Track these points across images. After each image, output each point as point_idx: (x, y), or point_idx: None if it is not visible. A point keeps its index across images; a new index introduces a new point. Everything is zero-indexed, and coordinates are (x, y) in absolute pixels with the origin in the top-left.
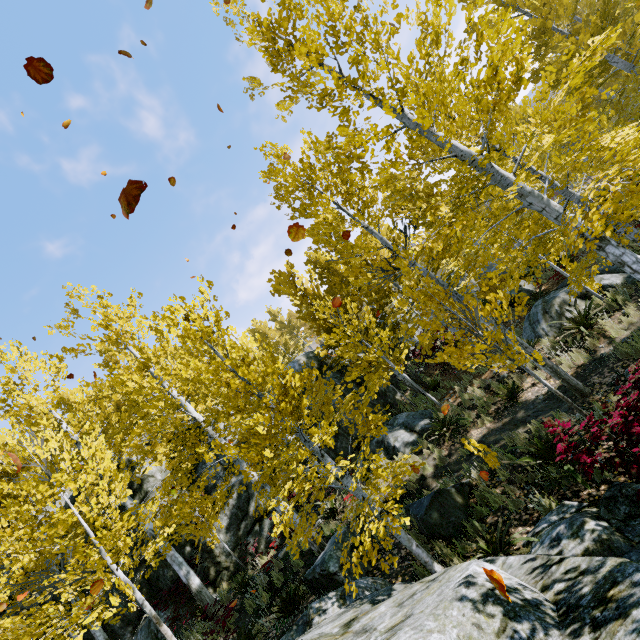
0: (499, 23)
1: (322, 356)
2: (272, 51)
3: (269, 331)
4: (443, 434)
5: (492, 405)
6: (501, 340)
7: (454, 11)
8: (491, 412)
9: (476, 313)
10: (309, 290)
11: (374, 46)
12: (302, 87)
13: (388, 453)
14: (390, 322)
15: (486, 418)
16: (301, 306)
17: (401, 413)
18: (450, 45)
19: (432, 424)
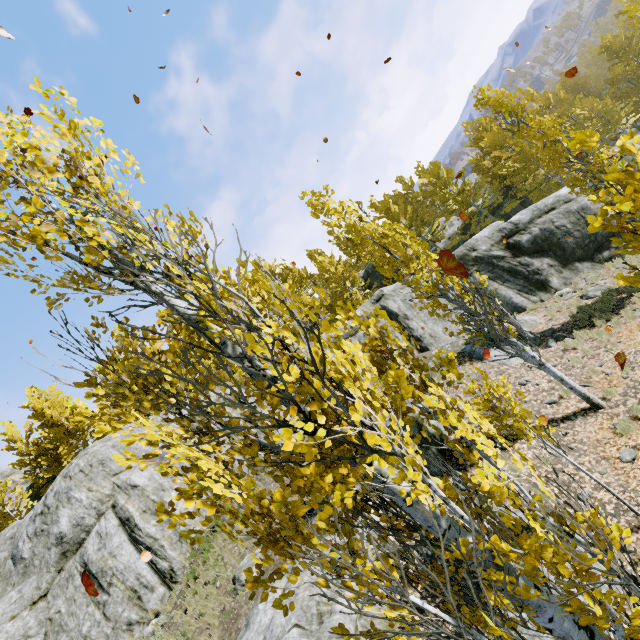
0: None
1: None
2: None
3: None
4: None
5: None
6: None
7: None
8: None
9: None
10: None
11: None
12: None
13: None
14: None
15: None
16: None
17: None
18: None
19: None
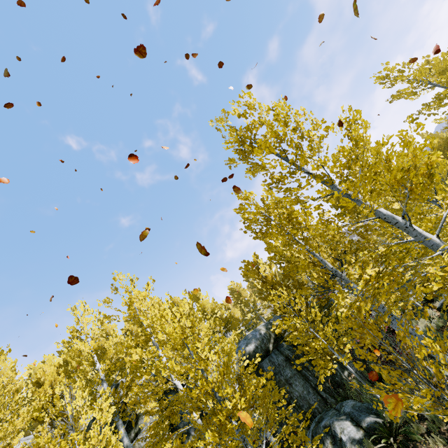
0: (407, 139)
1: (277, 333)
2: (240, 152)
3: (242, 291)
4: (390, 442)
5: (444, 423)
6: (443, 390)
7: (368, 127)
8: (443, 431)
9: (412, 353)
10: (269, 277)
11: (308, 148)
12: (259, 170)
13: (335, 443)
14: (334, 315)
15: (438, 438)
16: (262, 290)
17: (347, 400)
18: (367, 145)
19: (378, 427)
